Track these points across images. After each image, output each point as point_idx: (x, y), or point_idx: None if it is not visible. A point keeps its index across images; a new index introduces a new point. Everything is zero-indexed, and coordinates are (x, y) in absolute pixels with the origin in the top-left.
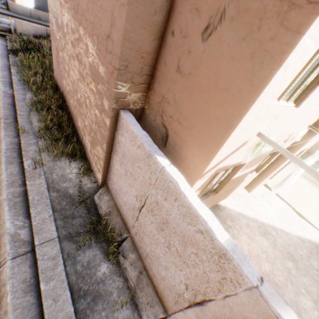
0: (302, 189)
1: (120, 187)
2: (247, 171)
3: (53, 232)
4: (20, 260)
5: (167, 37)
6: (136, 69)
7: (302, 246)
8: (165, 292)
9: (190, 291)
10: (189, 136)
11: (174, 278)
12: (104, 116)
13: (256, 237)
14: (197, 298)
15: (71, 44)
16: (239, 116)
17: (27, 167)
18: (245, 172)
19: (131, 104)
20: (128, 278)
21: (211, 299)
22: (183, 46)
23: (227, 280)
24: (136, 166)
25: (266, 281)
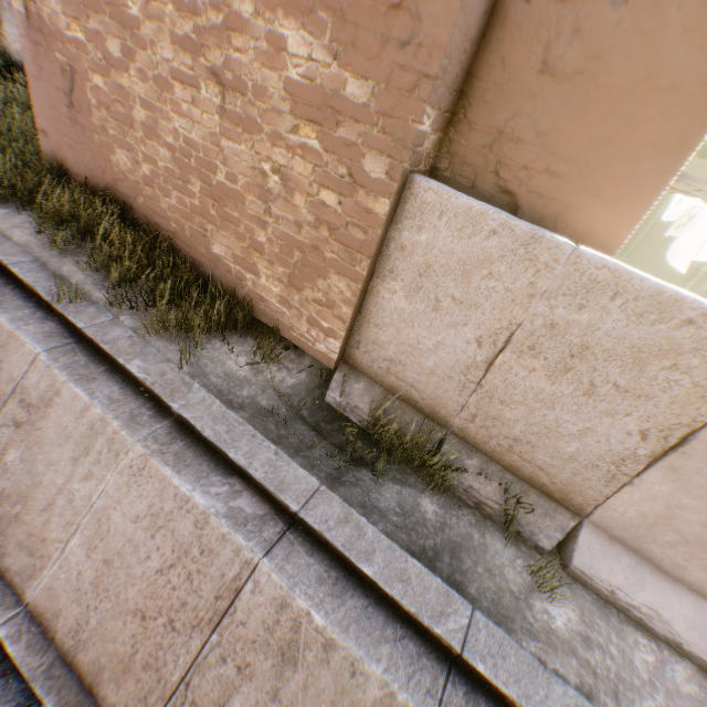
0: None
1: (410, 345)
2: None
3: (307, 479)
4: (283, 552)
5: (508, 7)
6: (451, 79)
7: None
8: (576, 481)
9: (653, 439)
10: (579, 193)
11: (607, 440)
12: (365, 198)
13: None
14: (670, 440)
15: (175, 44)
16: (701, 129)
17: (142, 375)
18: None
19: (423, 160)
20: (483, 502)
21: (706, 423)
22: (558, 21)
23: None
24: (480, 277)
25: None
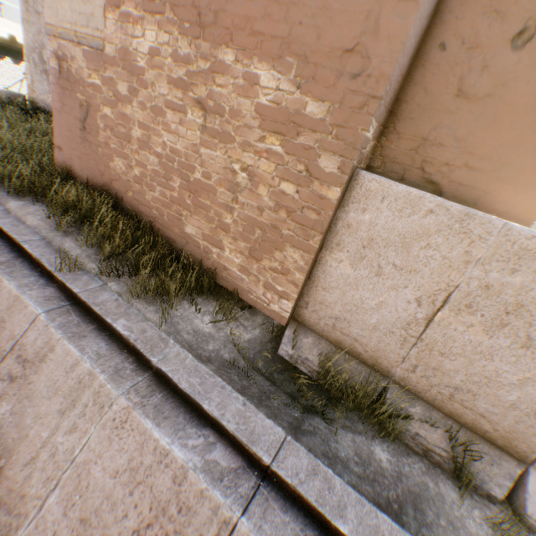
0: None
1: (354, 305)
2: None
3: (273, 429)
4: (259, 508)
5: (427, 53)
6: (388, 100)
7: None
8: (518, 428)
9: None
10: (494, 181)
11: None
12: (319, 187)
13: None
14: None
15: (170, 84)
16: None
17: (126, 332)
18: None
19: (363, 160)
20: (430, 449)
21: None
22: (468, 61)
23: None
24: (418, 248)
25: None
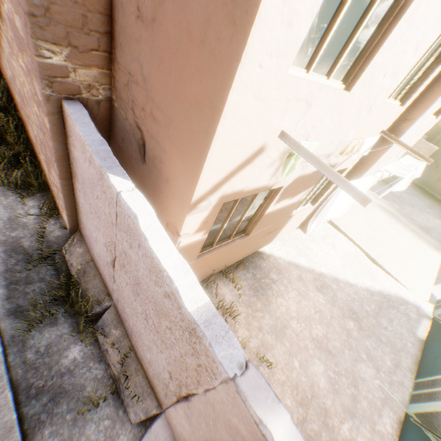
0: (381, 226)
1: (91, 233)
2: (293, 201)
3: None
4: None
5: None
6: (73, 18)
7: (371, 300)
8: (155, 382)
9: (175, 382)
10: (168, 140)
11: (158, 364)
12: (43, 114)
13: (310, 293)
14: (182, 391)
15: None
16: (222, 93)
17: None
18: (289, 203)
19: (85, 90)
20: (110, 365)
21: (194, 394)
22: None
23: (202, 368)
24: (96, 196)
25: (253, 367)
